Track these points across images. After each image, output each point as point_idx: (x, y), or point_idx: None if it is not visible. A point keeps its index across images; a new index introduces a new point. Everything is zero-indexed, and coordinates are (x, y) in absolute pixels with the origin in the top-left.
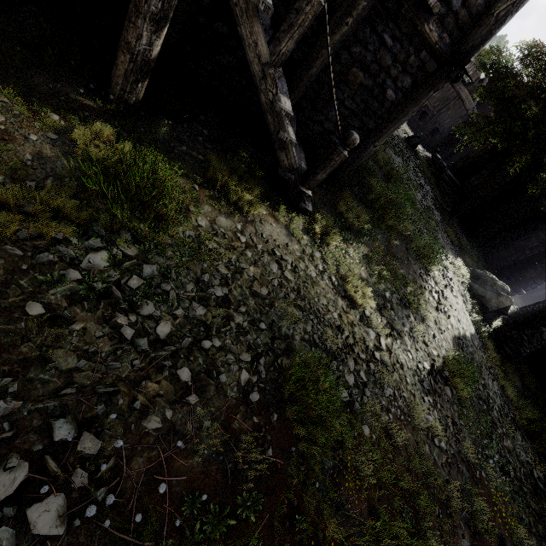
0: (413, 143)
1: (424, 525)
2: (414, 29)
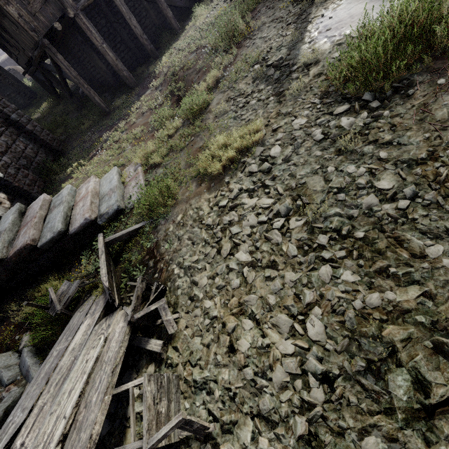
0: None
1: None
2: None
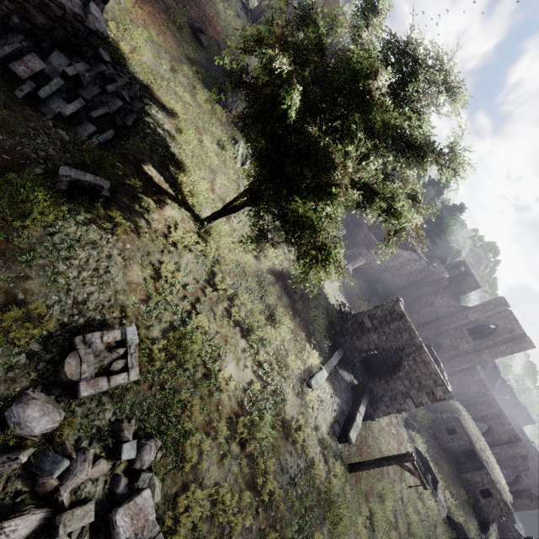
0: None
1: None
2: None
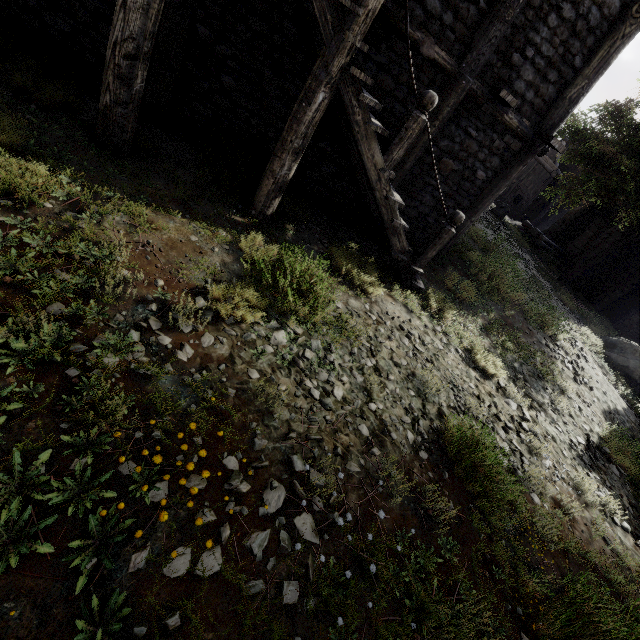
0: (499, 214)
1: (629, 605)
2: (494, 120)
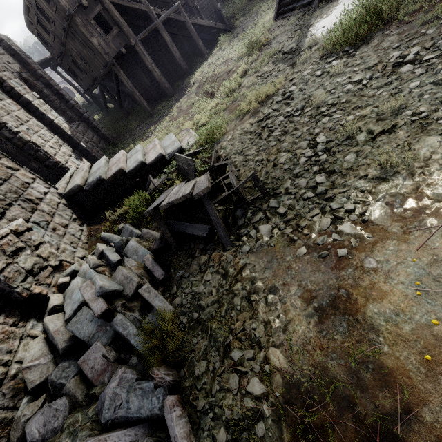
0: None
1: None
2: None
